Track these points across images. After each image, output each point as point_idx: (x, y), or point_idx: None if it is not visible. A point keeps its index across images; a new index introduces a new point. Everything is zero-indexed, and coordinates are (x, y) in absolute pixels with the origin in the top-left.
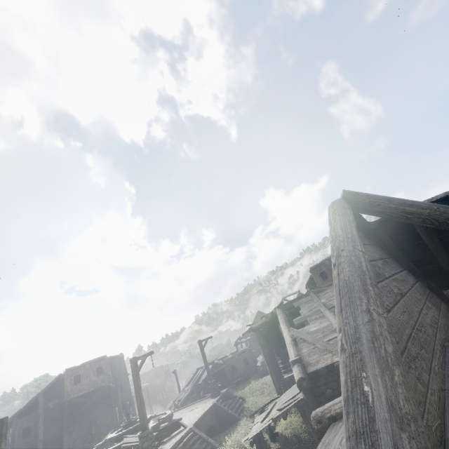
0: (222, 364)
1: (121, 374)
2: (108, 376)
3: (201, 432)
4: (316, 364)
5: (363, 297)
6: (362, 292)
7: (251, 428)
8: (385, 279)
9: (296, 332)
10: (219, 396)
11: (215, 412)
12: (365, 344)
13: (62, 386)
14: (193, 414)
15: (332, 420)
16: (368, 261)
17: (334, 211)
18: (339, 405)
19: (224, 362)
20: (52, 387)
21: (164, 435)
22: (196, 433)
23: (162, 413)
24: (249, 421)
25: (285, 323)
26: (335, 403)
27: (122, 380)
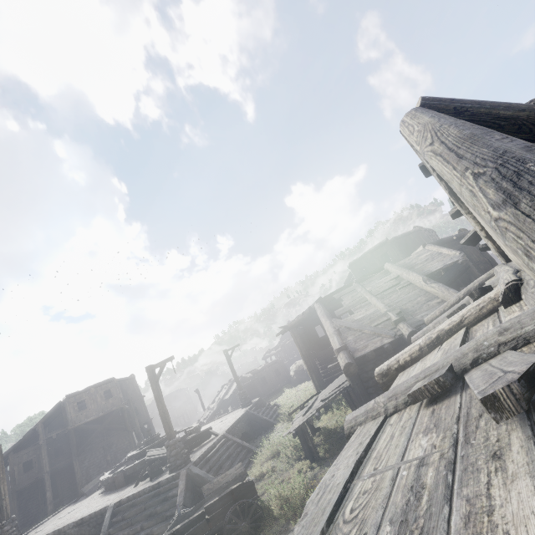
0: (250, 377)
1: (134, 397)
2: (119, 399)
3: (235, 437)
4: (364, 349)
5: (493, 134)
6: (489, 133)
7: (292, 423)
8: None
9: (339, 322)
10: (251, 405)
11: (248, 419)
12: (520, 150)
13: (64, 414)
14: (224, 424)
15: (400, 370)
16: None
17: (413, 115)
18: (409, 353)
19: (253, 375)
20: (52, 417)
21: (193, 445)
22: (229, 439)
23: (188, 428)
24: (286, 424)
25: (325, 315)
26: (404, 352)
27: (136, 403)
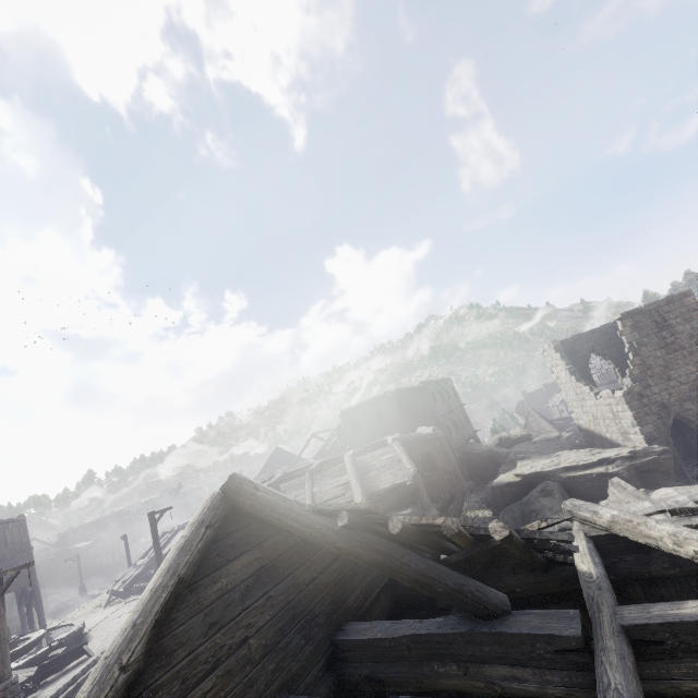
0: None
1: (17, 549)
2: None
3: None
4: None
5: None
6: None
7: None
8: (222, 629)
9: None
10: None
11: None
12: None
13: None
14: (118, 626)
15: None
16: (118, 689)
17: (188, 527)
18: None
19: None
20: None
21: (52, 670)
22: None
23: (69, 624)
24: None
25: None
26: None
27: (19, 558)
